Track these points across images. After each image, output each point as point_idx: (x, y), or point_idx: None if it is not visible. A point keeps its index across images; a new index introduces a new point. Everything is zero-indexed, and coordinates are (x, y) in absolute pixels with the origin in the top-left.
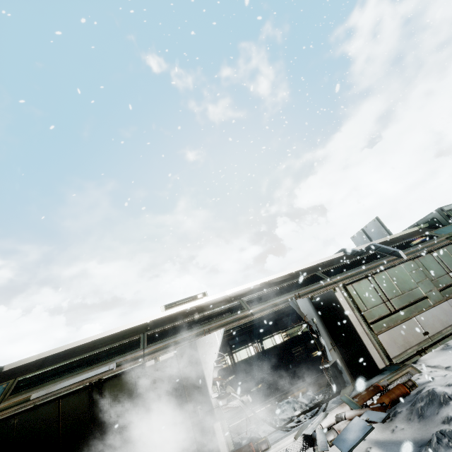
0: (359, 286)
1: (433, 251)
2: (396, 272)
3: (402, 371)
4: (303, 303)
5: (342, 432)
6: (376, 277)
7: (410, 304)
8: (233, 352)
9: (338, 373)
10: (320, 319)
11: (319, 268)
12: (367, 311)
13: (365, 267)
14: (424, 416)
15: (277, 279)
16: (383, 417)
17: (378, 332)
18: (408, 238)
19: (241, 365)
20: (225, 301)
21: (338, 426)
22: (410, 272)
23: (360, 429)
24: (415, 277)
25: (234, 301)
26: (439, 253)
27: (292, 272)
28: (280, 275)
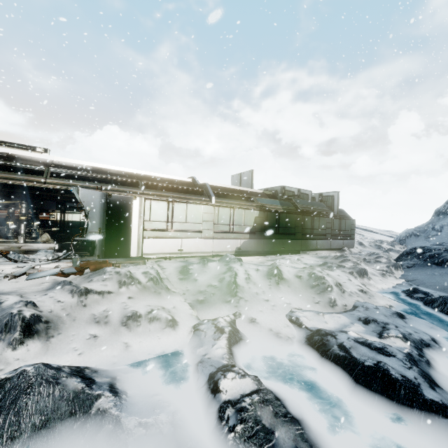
0: (157, 204)
1: (234, 208)
2: (194, 208)
3: (135, 261)
4: (90, 193)
5: (41, 272)
6: (176, 204)
7: (186, 230)
8: (66, 212)
9: (93, 248)
10: (104, 211)
11: (158, 180)
12: (149, 221)
13: (180, 195)
14: (89, 277)
15: (114, 171)
16: (72, 272)
17: (147, 237)
18: (245, 194)
19: (69, 224)
20: (44, 164)
21: (43, 269)
22: (204, 213)
23: (51, 273)
24: (205, 217)
25: (41, 166)
26: (237, 211)
27: (133, 173)
28: (121, 169)
